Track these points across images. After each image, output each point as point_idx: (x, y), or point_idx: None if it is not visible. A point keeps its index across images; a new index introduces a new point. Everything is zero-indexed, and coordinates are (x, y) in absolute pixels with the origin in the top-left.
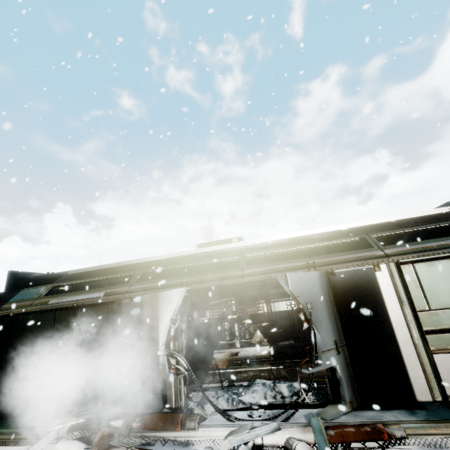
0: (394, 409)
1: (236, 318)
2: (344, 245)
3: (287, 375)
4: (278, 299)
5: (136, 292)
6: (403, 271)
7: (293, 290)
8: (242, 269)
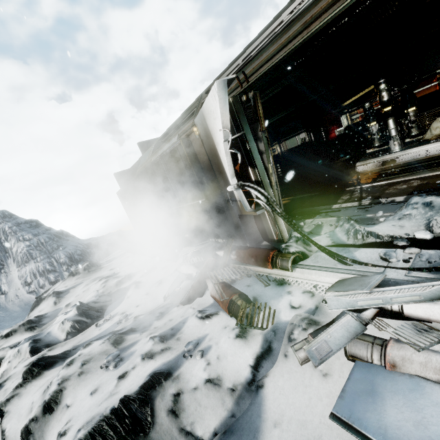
0: None
1: (390, 112)
2: None
3: None
4: None
5: None
6: None
7: None
8: None
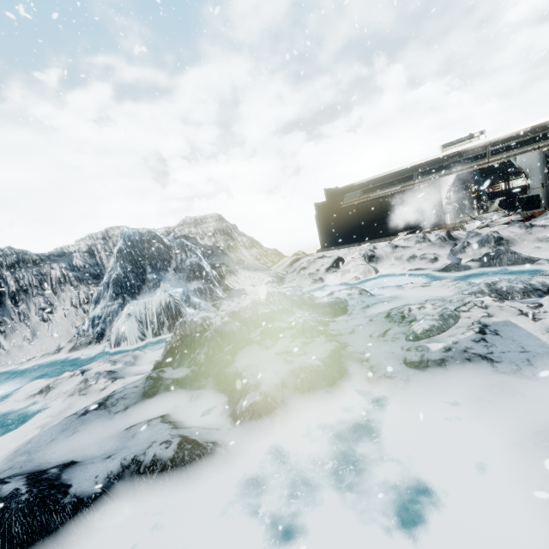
0: None
1: (475, 197)
2: None
3: None
4: (517, 177)
5: (420, 182)
6: None
7: (519, 164)
8: (488, 159)
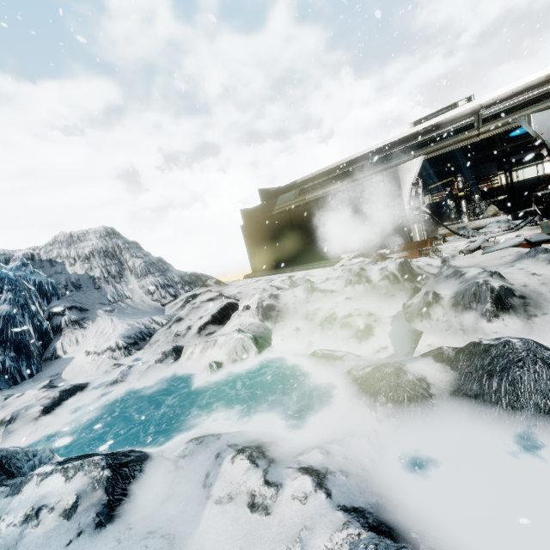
0: None
1: (463, 195)
2: None
3: None
4: (523, 165)
5: (373, 175)
6: None
7: (536, 129)
8: (478, 129)
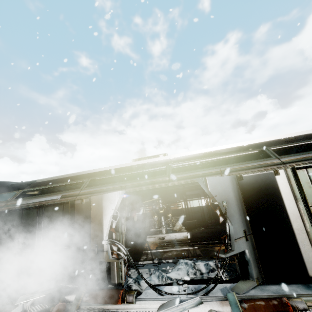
0: (292, 284)
1: (162, 213)
2: (242, 158)
3: (201, 253)
4: (192, 198)
5: (86, 194)
6: (299, 174)
7: (211, 190)
8: (169, 176)
